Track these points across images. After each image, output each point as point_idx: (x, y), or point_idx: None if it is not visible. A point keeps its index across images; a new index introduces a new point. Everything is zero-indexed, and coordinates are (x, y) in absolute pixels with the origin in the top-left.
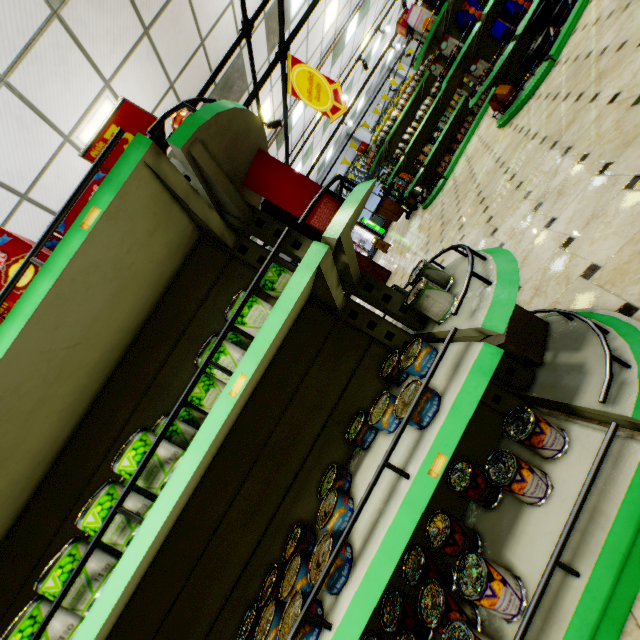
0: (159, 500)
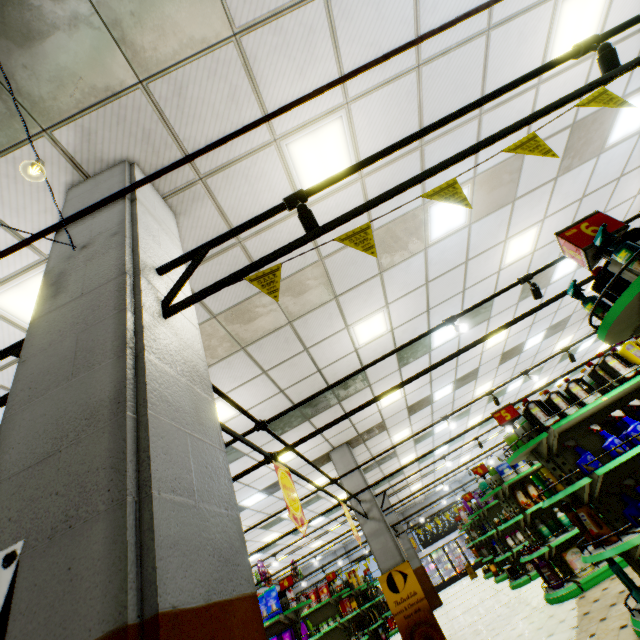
0: None
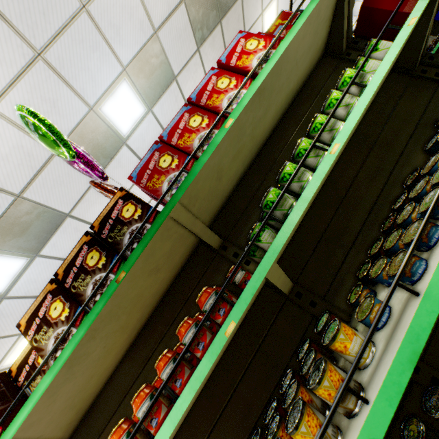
0: (378, 70)
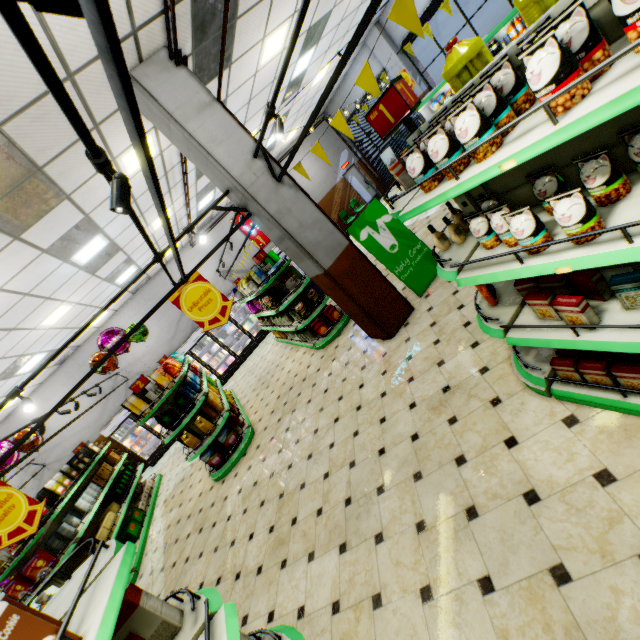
0: None
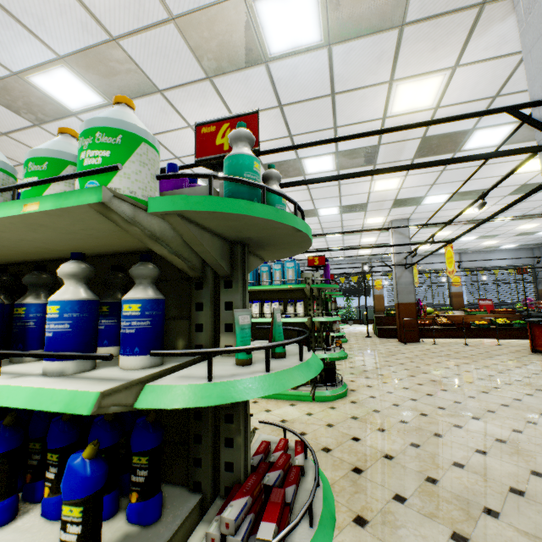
0: None
